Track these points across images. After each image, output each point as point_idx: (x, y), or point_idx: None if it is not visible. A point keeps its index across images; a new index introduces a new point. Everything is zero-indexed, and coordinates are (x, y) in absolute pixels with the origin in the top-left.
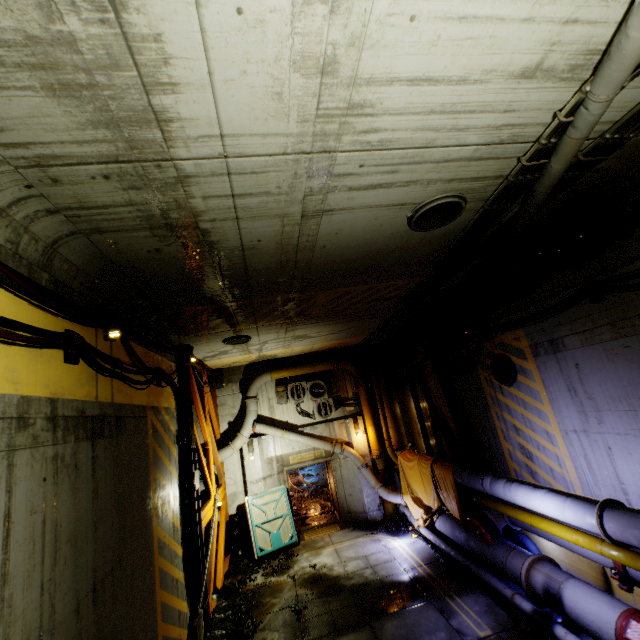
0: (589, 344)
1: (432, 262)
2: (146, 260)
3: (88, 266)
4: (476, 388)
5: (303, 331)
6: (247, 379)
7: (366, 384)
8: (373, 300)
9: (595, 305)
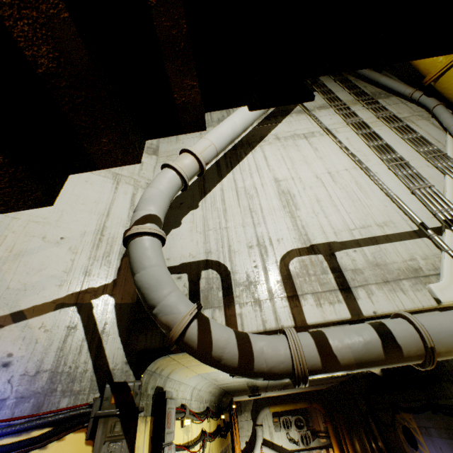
0: (440, 437)
1: (348, 375)
2: (235, 389)
3: (220, 394)
4: (400, 444)
5: (288, 390)
6: (255, 409)
7: (331, 421)
8: (324, 382)
9: (435, 415)
